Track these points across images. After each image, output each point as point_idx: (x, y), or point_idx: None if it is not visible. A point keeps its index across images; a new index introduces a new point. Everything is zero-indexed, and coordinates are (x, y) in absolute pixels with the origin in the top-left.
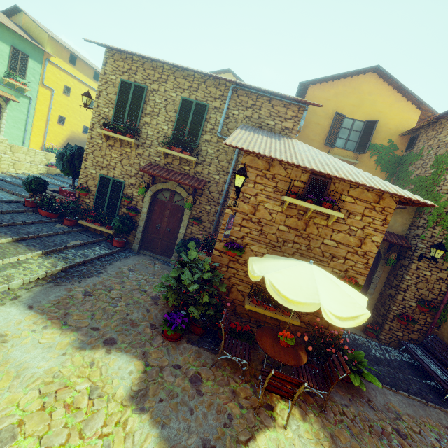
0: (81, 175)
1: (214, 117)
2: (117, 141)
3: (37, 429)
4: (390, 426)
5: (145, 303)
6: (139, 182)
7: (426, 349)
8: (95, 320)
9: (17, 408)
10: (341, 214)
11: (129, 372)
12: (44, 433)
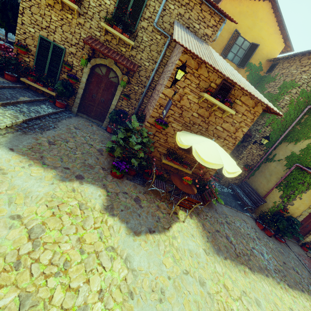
0: (18, 30)
1: (153, 5)
2: (58, 3)
3: (56, 226)
4: (224, 220)
5: (94, 153)
6: (82, 53)
7: (240, 188)
8: (64, 163)
9: (37, 215)
10: (234, 112)
11: (99, 195)
12: (61, 228)
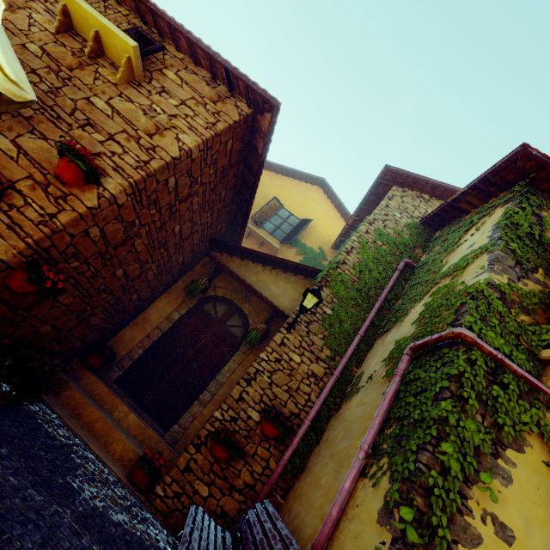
0: None
1: None
2: None
3: None
4: None
5: None
6: None
7: (234, 534)
8: None
9: None
10: (132, 41)
11: None
12: None
